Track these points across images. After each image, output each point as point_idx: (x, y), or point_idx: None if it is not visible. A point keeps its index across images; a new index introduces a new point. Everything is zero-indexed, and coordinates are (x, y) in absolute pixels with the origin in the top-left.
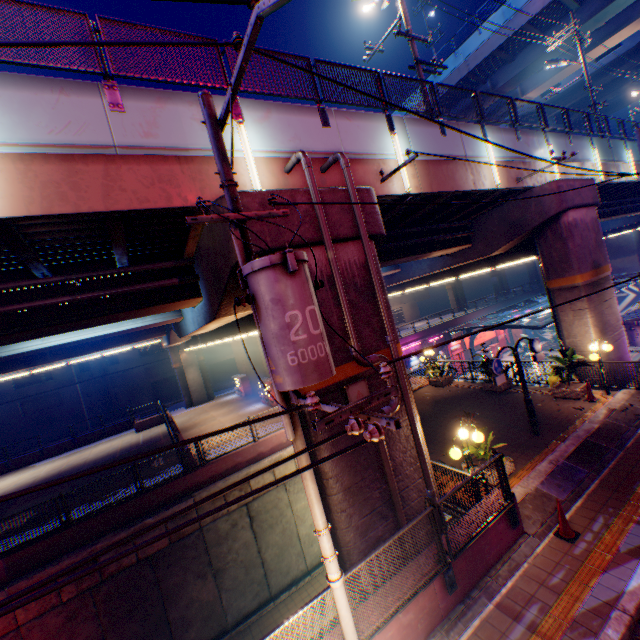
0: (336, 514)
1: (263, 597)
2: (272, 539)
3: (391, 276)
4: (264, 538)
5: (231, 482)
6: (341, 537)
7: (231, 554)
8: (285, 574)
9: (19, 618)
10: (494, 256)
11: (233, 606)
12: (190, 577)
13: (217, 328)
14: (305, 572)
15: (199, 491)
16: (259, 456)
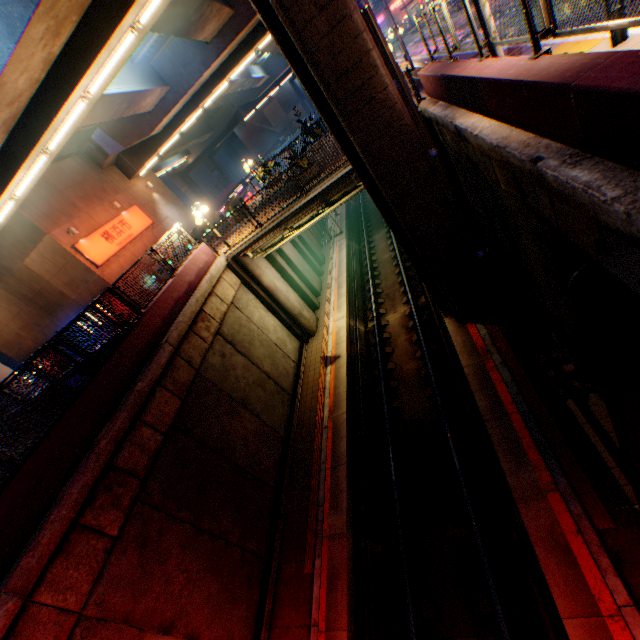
0: (383, 70)
1: (288, 402)
2: (260, 354)
3: (164, 103)
4: (254, 356)
5: (190, 314)
6: (393, 94)
7: (242, 382)
8: (288, 376)
9: (69, 609)
10: (255, 30)
11: (276, 421)
12: (227, 421)
13: (3, 148)
14: (297, 368)
15: (166, 338)
16: (192, 287)
